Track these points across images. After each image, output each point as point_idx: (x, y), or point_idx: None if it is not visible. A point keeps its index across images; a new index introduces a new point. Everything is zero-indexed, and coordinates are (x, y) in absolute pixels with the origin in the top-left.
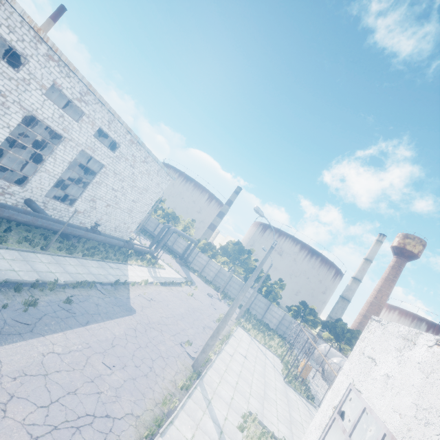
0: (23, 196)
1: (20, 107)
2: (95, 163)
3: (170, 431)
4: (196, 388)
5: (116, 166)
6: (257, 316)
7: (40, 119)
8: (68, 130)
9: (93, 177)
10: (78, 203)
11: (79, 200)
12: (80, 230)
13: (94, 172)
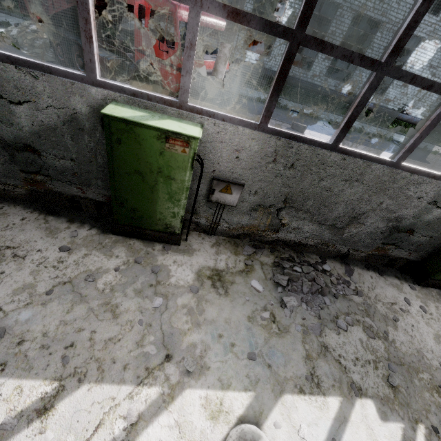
0: (347, 91)
1: (351, 11)
2: (412, 43)
3: None
4: None
5: (438, 34)
6: None
7: (363, 14)
8: (386, 13)
9: (407, 58)
10: (388, 91)
11: (390, 87)
12: (387, 109)
13: (409, 53)
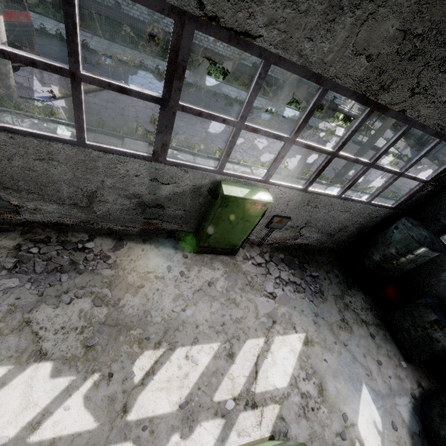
0: (251, 60)
1: None
2: None
3: (276, 175)
4: (323, 185)
5: None
6: None
7: None
8: None
9: None
10: None
11: None
12: (283, 83)
13: None
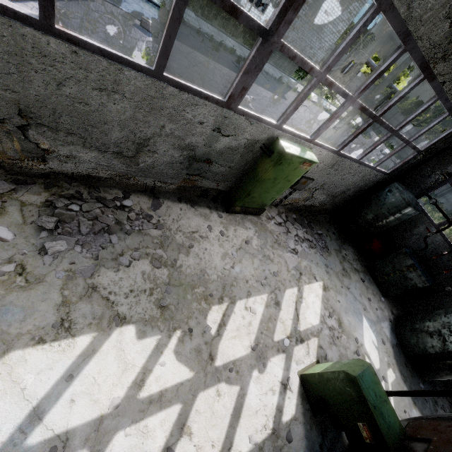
0: None
1: None
2: None
3: None
4: None
5: None
6: (444, 206)
7: None
8: None
9: None
10: (268, 9)
11: (270, 6)
12: None
13: None
